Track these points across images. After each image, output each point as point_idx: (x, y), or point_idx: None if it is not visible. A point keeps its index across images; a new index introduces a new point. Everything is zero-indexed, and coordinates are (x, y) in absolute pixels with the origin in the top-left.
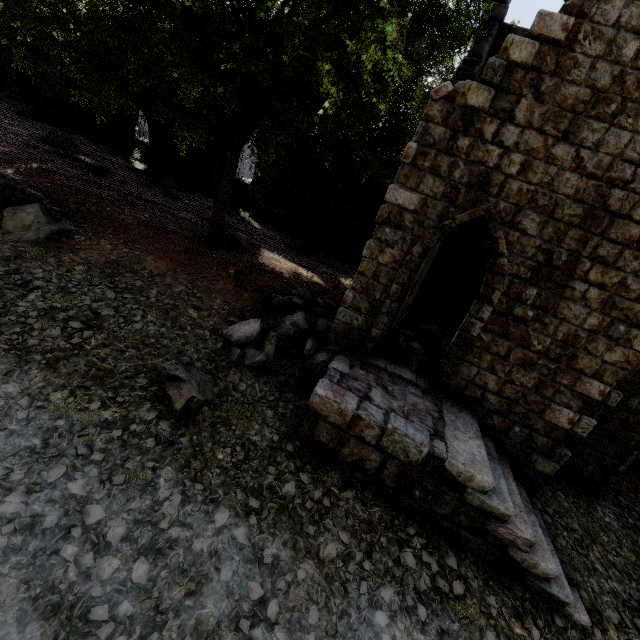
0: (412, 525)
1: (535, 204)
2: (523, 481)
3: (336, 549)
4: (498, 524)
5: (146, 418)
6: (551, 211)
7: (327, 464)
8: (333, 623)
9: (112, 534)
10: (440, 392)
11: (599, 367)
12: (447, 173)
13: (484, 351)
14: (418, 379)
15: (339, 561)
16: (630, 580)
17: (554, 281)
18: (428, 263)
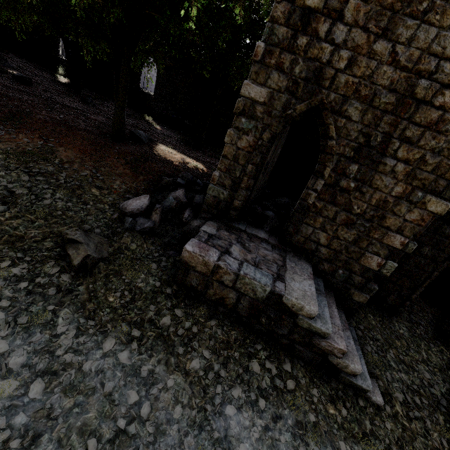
0: (260, 342)
1: (358, 94)
2: (344, 308)
3: (199, 363)
4: (321, 340)
5: (50, 272)
6: (371, 100)
7: (197, 302)
8: (193, 416)
9: (13, 362)
10: (285, 247)
11: (401, 224)
12: (289, 69)
13: (318, 215)
14: (270, 238)
15: (201, 371)
16: (413, 371)
17: (371, 158)
18: (278, 148)
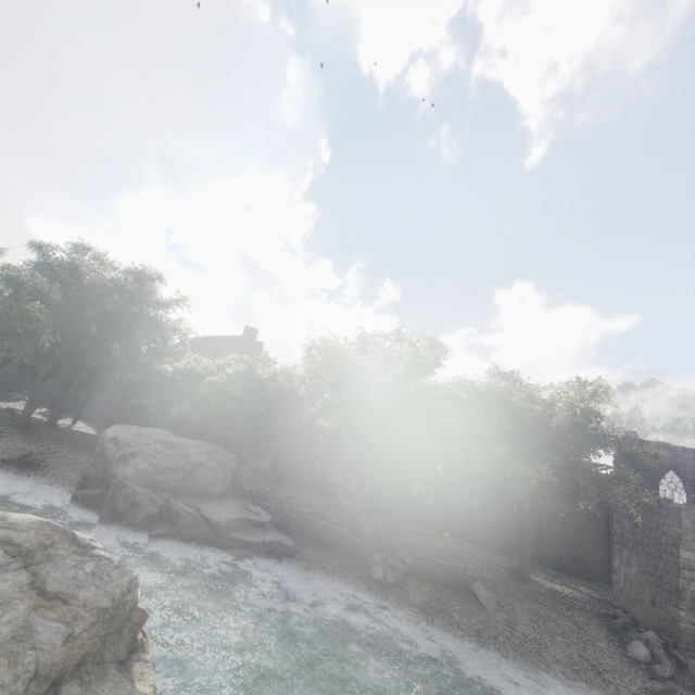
0: None
1: None
2: None
3: None
4: None
5: None
6: None
7: None
8: None
9: None
10: None
11: None
12: None
13: None
14: None
15: None
16: None
17: None
18: None
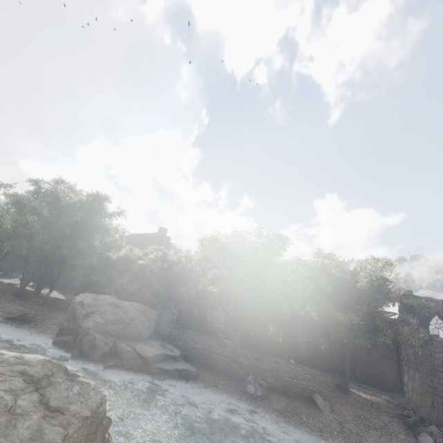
0: None
1: None
2: None
3: None
4: None
5: None
6: None
7: None
8: None
9: None
10: None
11: None
12: None
13: None
14: None
15: None
16: None
17: None
18: None
